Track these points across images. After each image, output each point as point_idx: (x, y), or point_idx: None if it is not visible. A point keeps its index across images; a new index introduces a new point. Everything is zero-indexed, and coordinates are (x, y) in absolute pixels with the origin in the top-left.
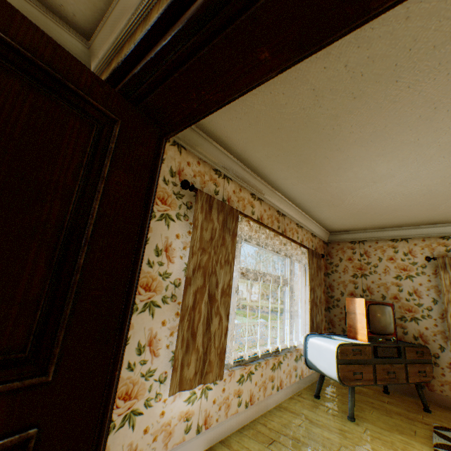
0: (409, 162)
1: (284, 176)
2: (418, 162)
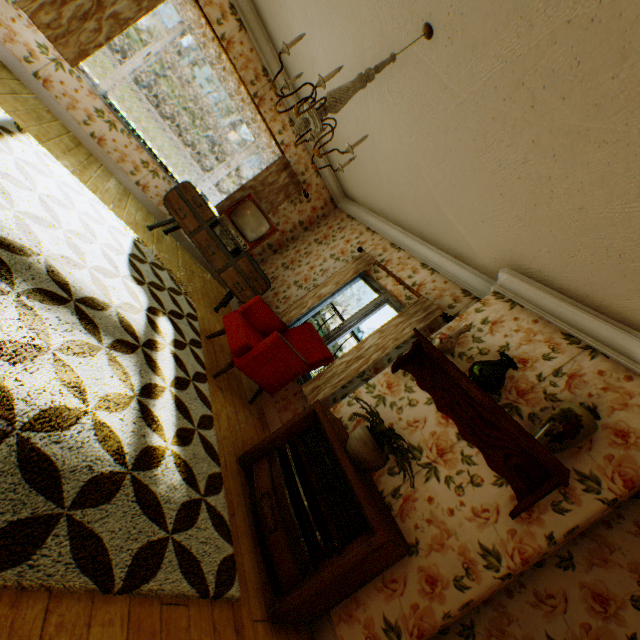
0: (312, 22)
1: (261, 3)
2: (317, 26)
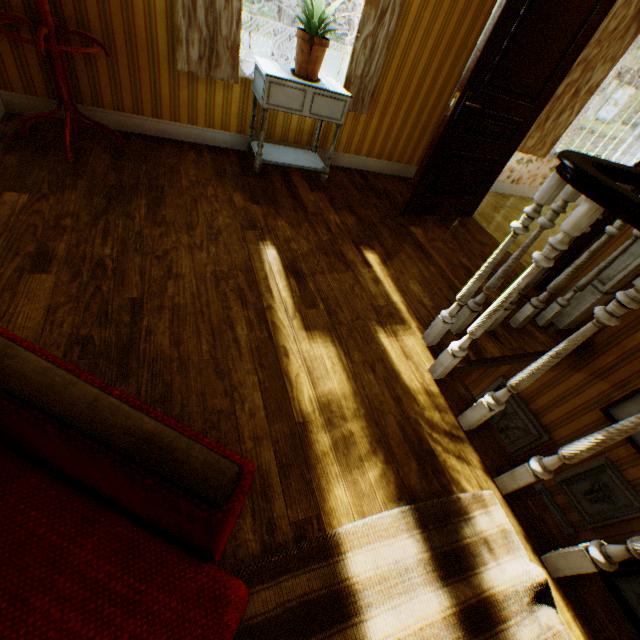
0: None
1: None
2: None
